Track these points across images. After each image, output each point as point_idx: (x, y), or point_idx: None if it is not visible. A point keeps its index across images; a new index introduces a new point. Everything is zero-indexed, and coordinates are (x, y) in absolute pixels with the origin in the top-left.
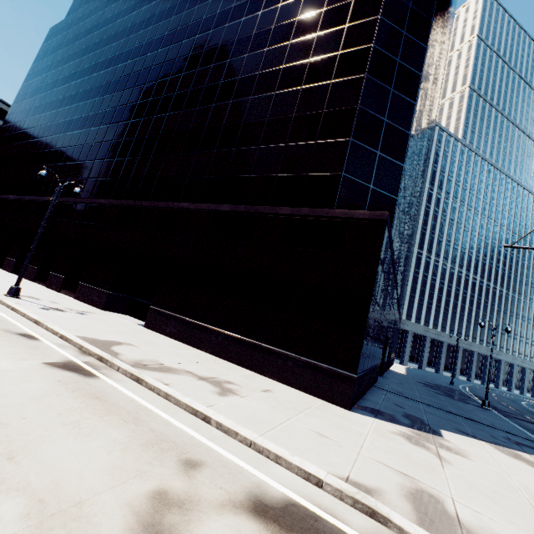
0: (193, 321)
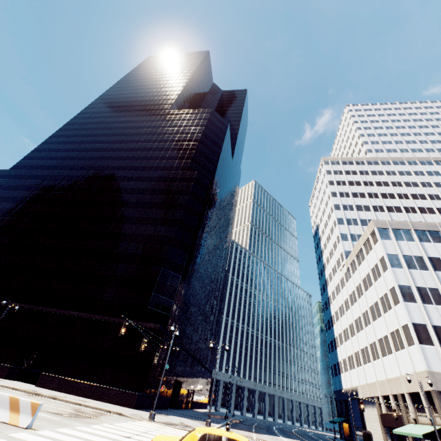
0: (69, 378)
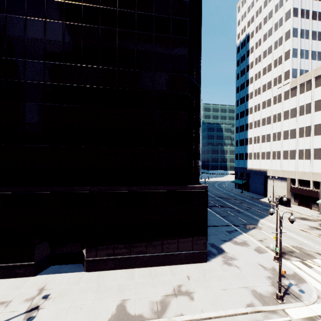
0: (125, 256)
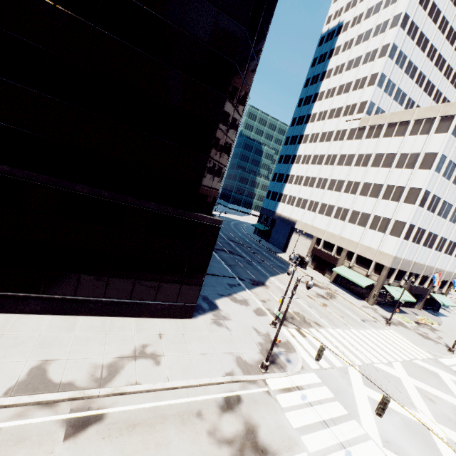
0: (64, 297)
